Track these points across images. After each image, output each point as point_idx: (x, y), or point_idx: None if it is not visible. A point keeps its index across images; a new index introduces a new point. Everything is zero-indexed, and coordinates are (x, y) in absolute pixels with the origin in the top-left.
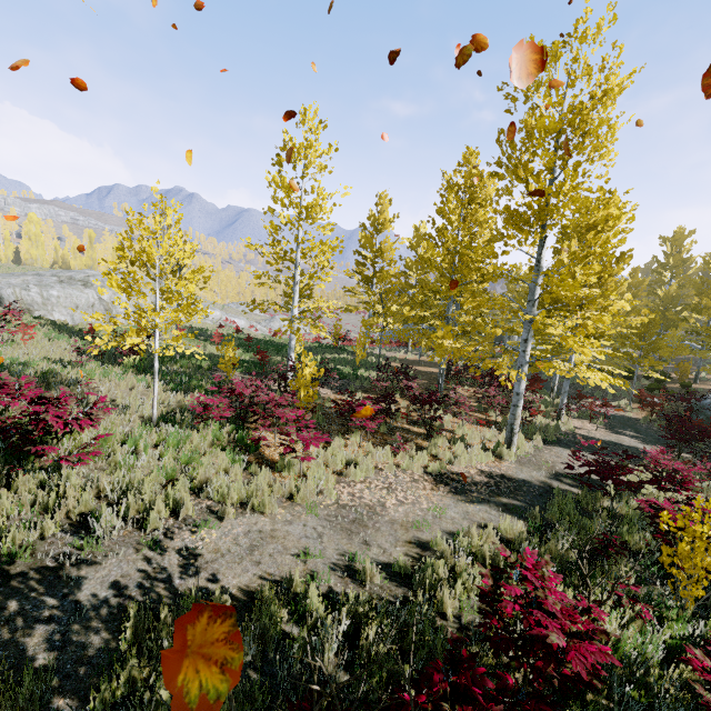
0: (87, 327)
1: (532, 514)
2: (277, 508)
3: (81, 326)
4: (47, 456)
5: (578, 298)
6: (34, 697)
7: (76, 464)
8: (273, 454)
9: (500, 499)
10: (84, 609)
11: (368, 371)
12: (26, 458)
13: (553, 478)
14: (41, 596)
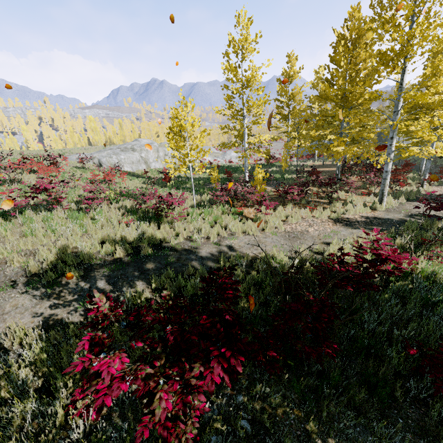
0: (139, 172)
1: (390, 231)
2: (258, 233)
3: (137, 172)
4: (164, 220)
5: (438, 101)
6: (203, 273)
7: (178, 221)
8: (250, 216)
9: (372, 227)
10: (205, 257)
11: (290, 175)
12: (160, 220)
13: (408, 216)
14: (189, 255)
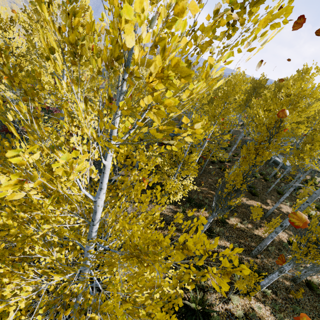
0: None
1: None
2: None
3: None
4: None
5: None
6: None
7: None
8: None
9: None
10: None
11: None
12: None
13: None
14: None
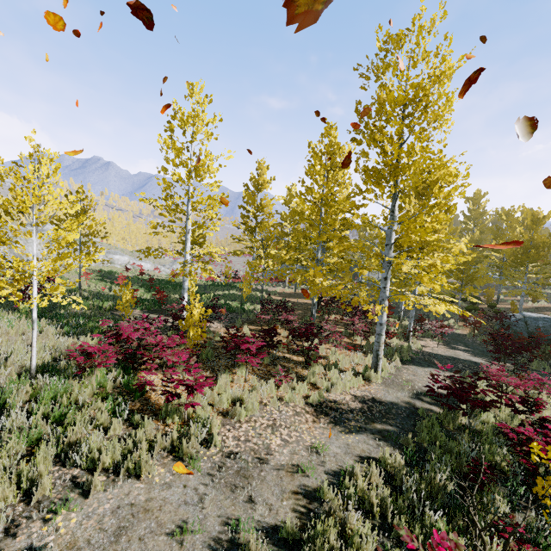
0: None
1: (406, 441)
2: (155, 469)
3: None
4: None
5: (419, 242)
6: None
7: None
8: (160, 398)
9: (375, 425)
10: None
11: (253, 305)
12: None
13: (415, 397)
14: None
